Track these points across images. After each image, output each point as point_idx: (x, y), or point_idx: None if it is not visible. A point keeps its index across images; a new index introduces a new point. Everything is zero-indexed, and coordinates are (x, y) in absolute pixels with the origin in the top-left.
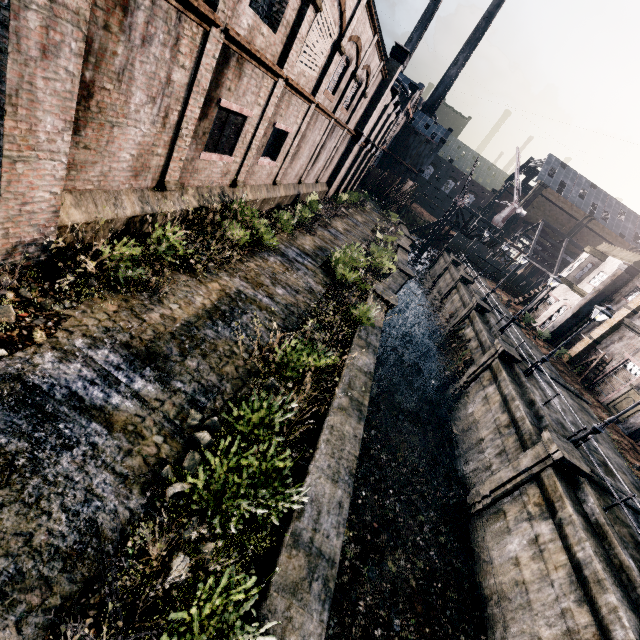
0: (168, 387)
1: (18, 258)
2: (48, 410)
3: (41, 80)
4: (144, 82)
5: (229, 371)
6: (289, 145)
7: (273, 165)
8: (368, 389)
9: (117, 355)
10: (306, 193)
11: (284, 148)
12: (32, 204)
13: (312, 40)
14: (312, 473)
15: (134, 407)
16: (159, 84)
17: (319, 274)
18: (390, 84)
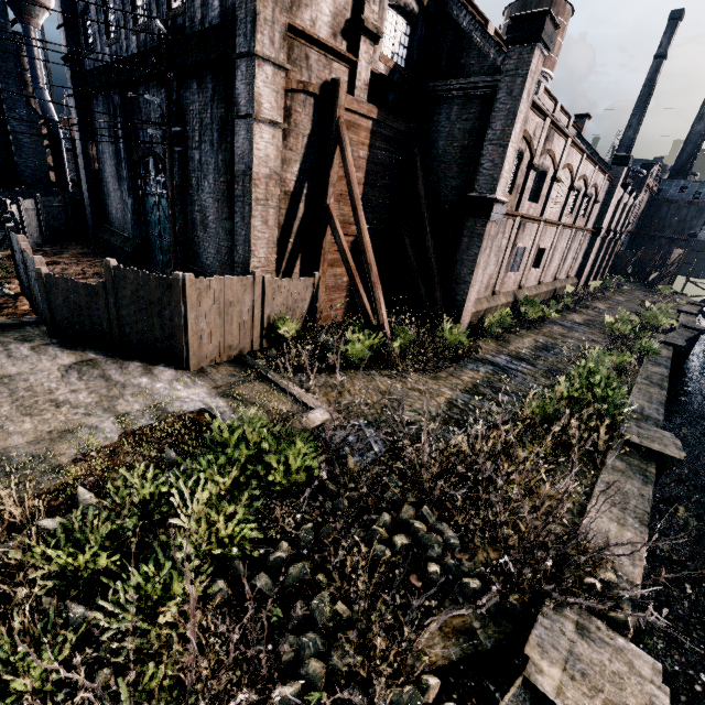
0: (536, 367)
1: (462, 326)
2: (499, 367)
3: (482, 259)
4: (494, 249)
5: (561, 366)
6: (546, 256)
7: (537, 271)
8: (665, 381)
9: (508, 357)
10: (560, 287)
11: (543, 259)
12: (470, 303)
13: (555, 195)
14: (632, 398)
15: (527, 370)
16: (498, 248)
17: (595, 333)
18: (618, 183)
